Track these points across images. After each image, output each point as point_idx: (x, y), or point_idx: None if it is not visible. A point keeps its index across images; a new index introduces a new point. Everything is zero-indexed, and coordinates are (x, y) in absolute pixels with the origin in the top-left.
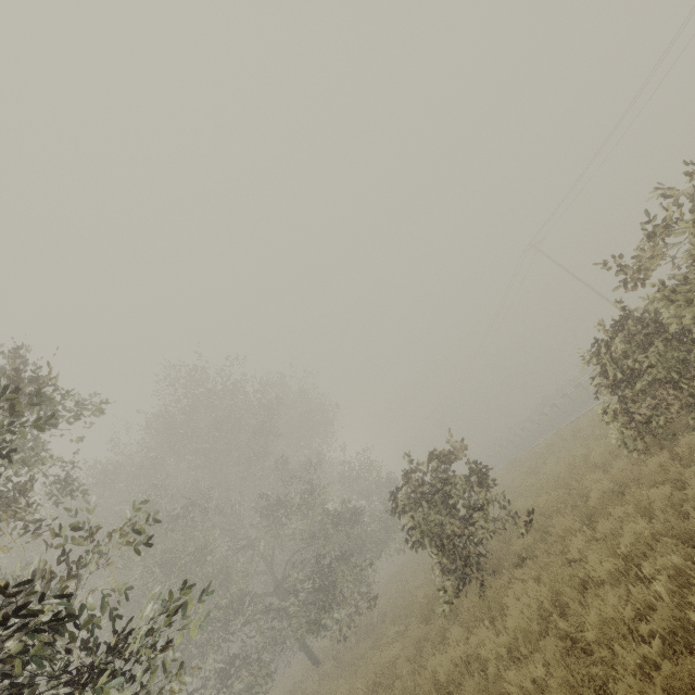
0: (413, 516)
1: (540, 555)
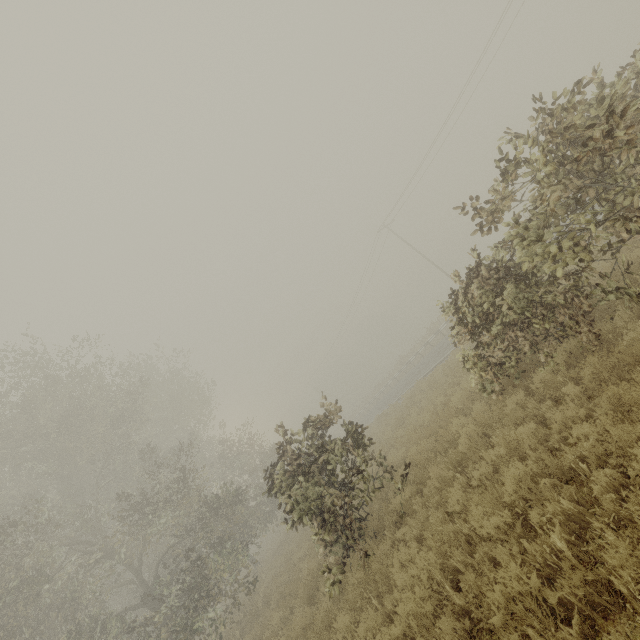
0: (290, 492)
1: (418, 509)
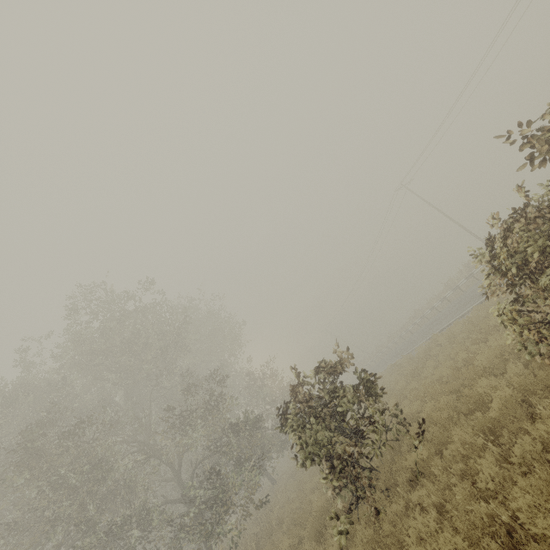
0: (301, 432)
1: (437, 473)
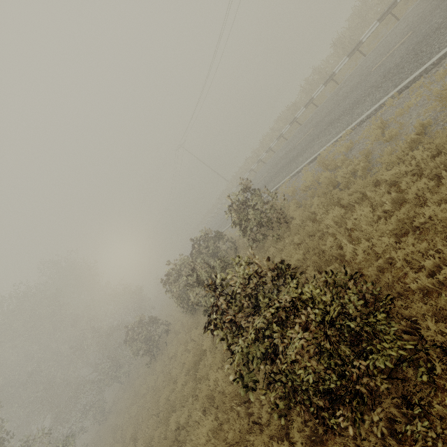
0: (132, 347)
1: (169, 344)
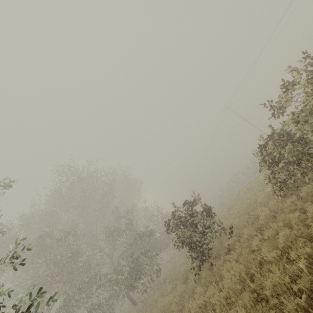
0: (177, 233)
1: (237, 248)
